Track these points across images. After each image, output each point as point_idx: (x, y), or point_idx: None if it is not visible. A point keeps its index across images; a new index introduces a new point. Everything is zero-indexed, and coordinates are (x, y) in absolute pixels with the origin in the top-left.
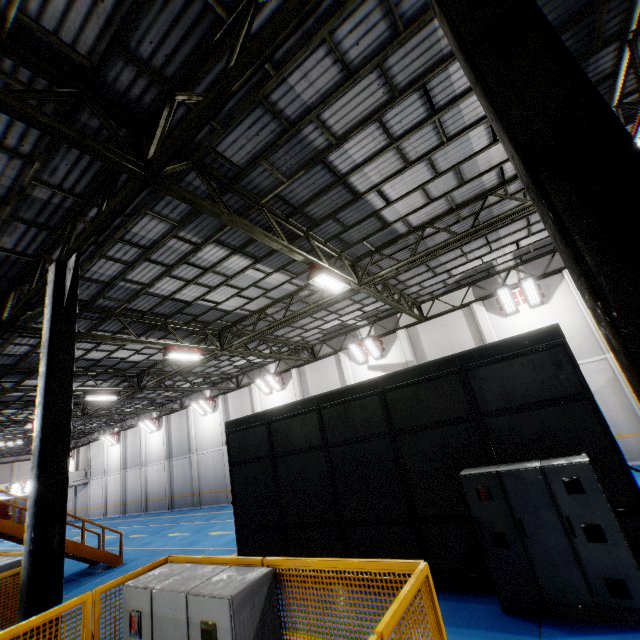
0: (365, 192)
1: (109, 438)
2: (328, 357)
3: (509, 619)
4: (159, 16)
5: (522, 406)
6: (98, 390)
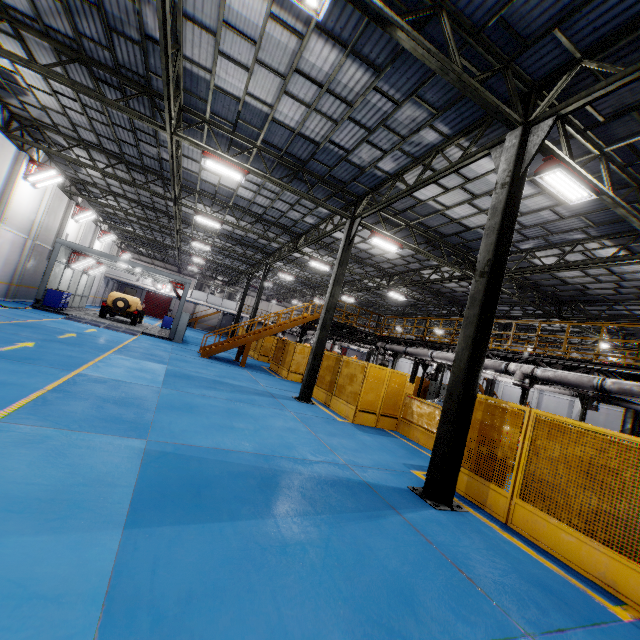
0: None
1: None
2: None
3: None
4: None
5: None
6: None
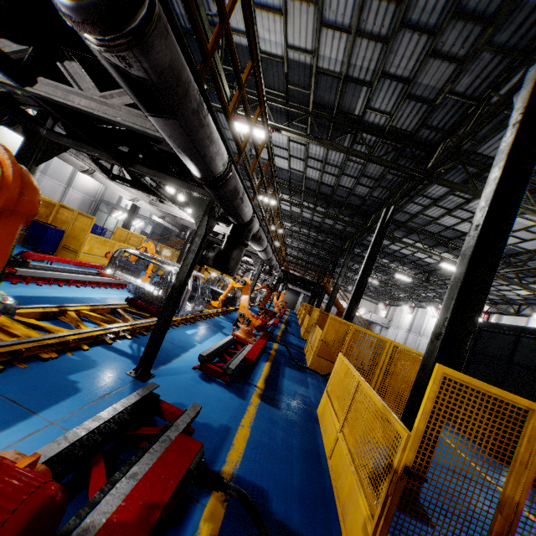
0: None
1: (407, 308)
2: None
3: None
4: (441, 111)
5: None
6: (402, 272)
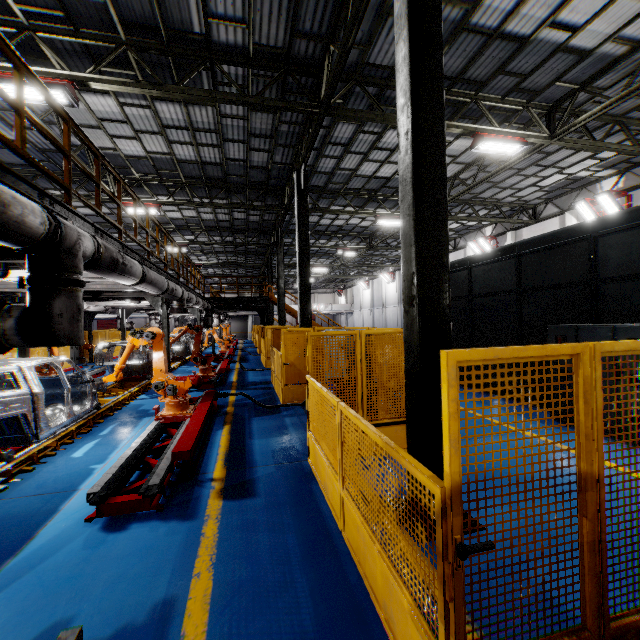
0: (533, 33)
1: (362, 284)
2: (551, 219)
3: (549, 420)
4: (308, 4)
5: (639, 275)
6: (344, 248)
